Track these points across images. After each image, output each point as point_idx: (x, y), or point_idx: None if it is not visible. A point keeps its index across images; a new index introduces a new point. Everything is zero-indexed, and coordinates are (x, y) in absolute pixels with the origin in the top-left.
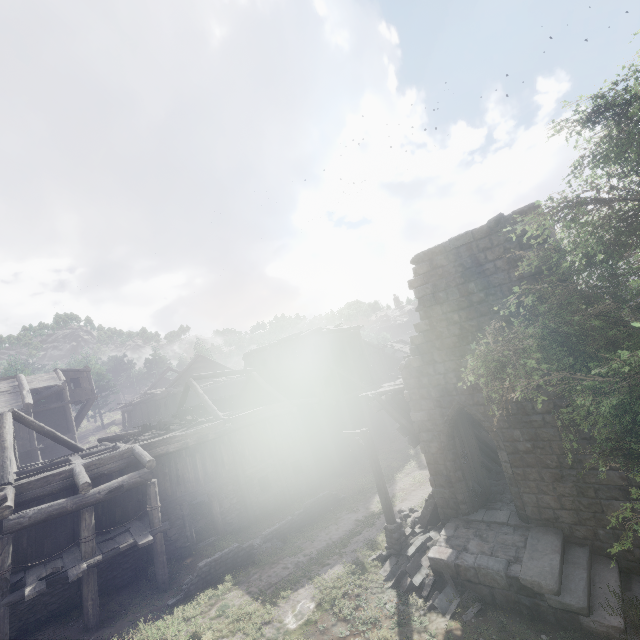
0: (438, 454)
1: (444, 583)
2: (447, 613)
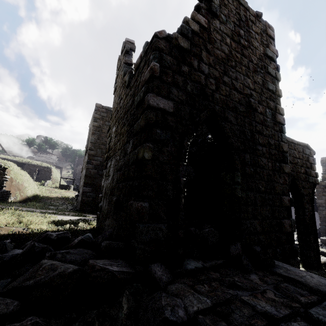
0: (325, 215)
1: (325, 246)
2: None
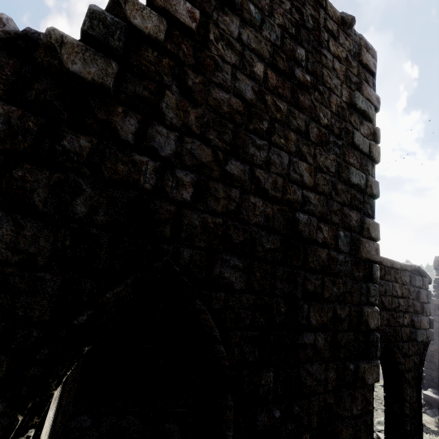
0: (435, 352)
1: (430, 408)
2: (434, 417)
